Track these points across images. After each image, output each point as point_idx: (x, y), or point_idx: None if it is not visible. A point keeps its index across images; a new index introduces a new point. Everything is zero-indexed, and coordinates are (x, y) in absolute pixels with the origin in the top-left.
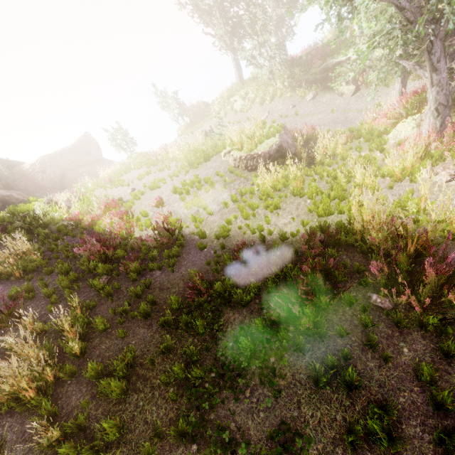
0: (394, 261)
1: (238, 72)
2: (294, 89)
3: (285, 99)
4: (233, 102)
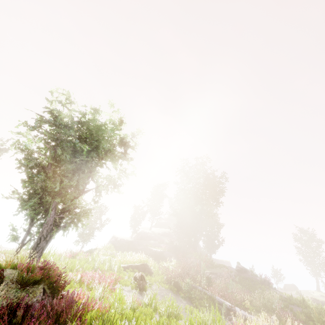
0: None
1: (317, 284)
2: None
3: None
4: (312, 292)
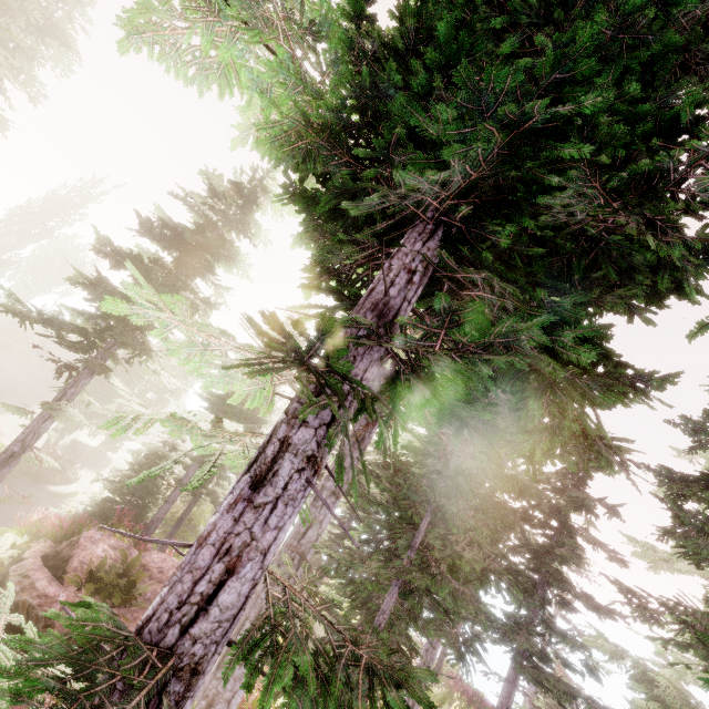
0: None
1: None
2: None
3: None
4: None
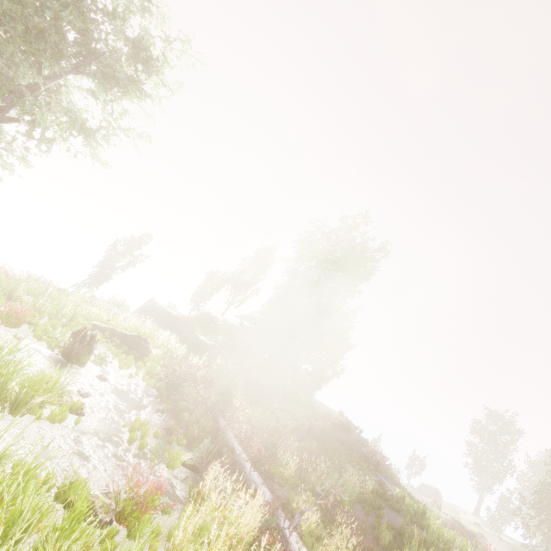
0: (485, 548)
1: (478, 503)
2: (512, 550)
3: (501, 547)
4: (462, 512)
